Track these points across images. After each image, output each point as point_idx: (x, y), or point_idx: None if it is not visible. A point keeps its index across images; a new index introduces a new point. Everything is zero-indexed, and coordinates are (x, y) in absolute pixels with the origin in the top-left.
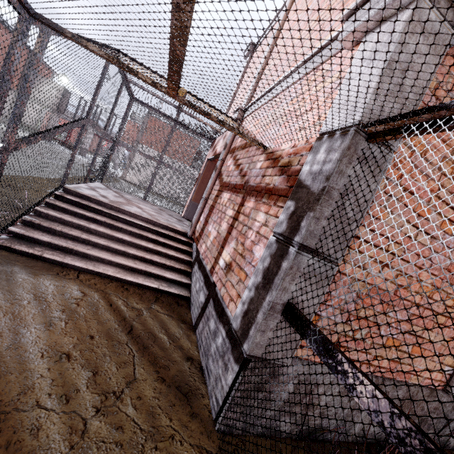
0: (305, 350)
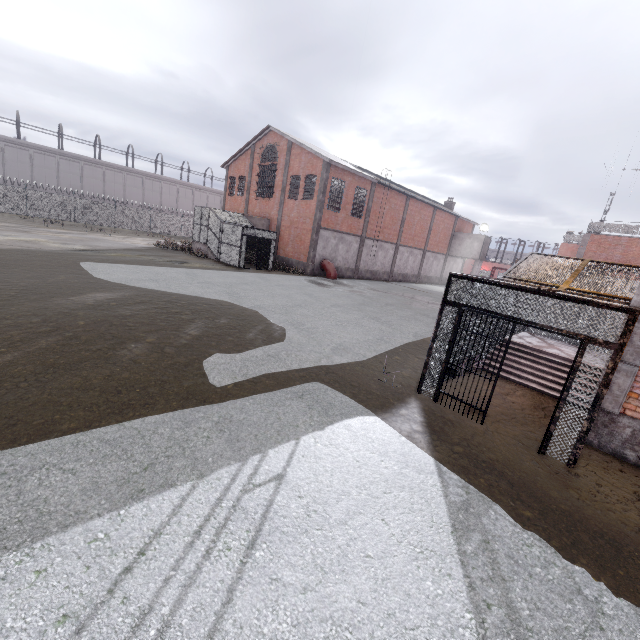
0: (633, 412)
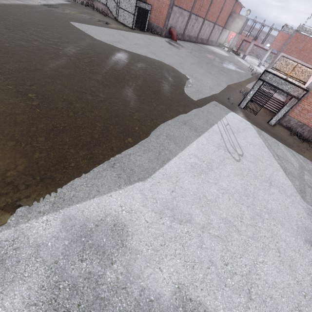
0: (290, 114)
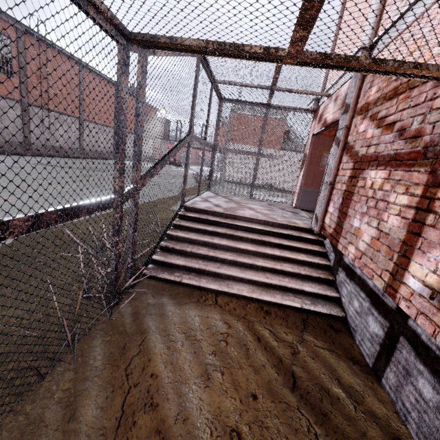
0: None
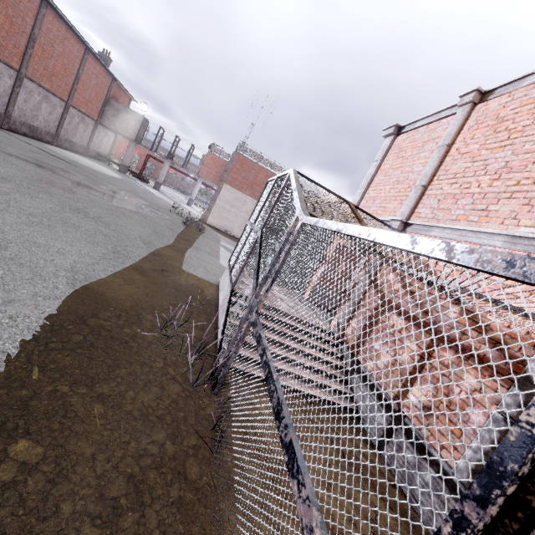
0: None
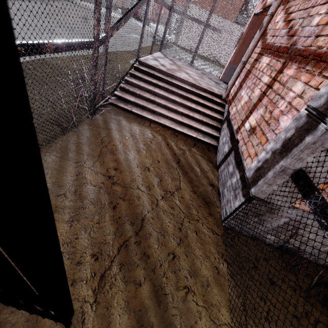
0: (304, 203)
